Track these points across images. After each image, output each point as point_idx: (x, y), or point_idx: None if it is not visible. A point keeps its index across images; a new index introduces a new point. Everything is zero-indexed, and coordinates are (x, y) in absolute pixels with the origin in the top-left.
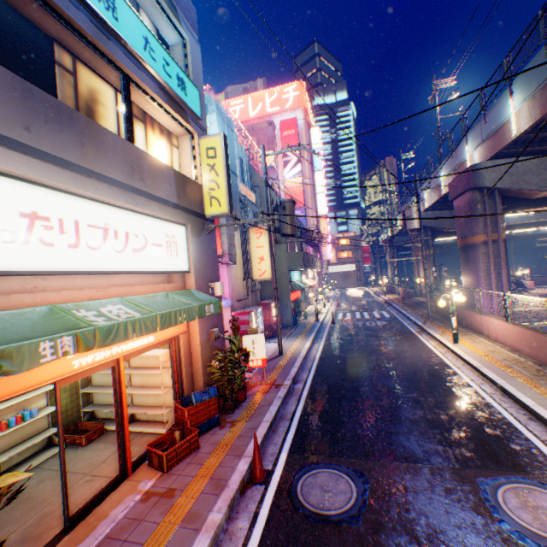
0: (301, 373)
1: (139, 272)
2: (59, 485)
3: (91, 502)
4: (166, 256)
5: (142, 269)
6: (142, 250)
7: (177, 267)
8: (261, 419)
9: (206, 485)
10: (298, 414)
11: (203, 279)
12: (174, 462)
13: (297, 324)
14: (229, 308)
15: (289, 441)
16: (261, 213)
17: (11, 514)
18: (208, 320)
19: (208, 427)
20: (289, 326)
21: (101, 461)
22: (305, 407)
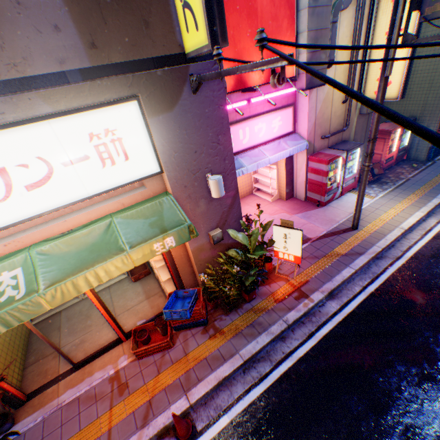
0: (355, 279)
1: (54, 210)
2: (103, 316)
3: (91, 355)
4: (101, 170)
5: (57, 205)
6: (45, 181)
7: (131, 175)
8: (239, 347)
9: (141, 405)
10: (288, 364)
11: (191, 175)
12: (145, 354)
13: (434, 158)
14: (304, 152)
15: (244, 403)
16: (258, 44)
17: (78, 326)
18: (205, 223)
19: (193, 325)
20: (417, 160)
21: (128, 307)
22: (307, 356)
